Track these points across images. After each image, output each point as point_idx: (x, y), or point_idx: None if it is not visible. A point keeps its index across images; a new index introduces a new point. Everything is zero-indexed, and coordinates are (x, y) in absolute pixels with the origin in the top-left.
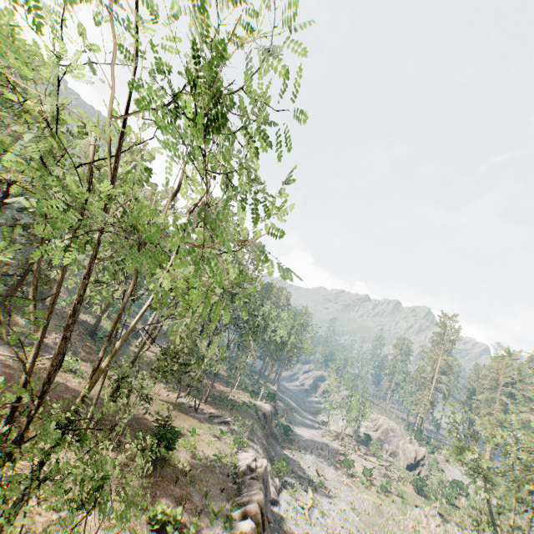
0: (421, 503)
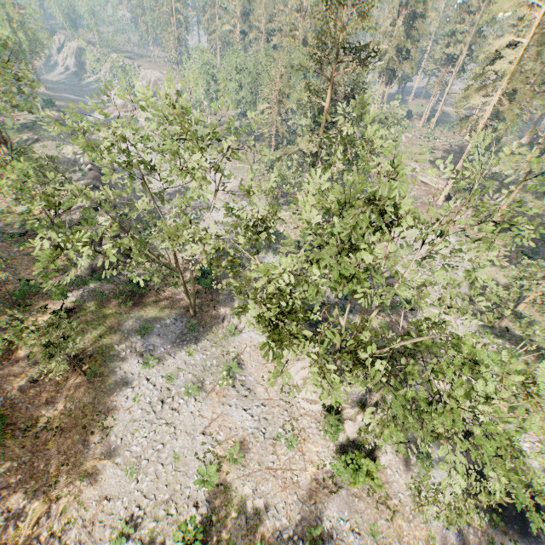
0: None
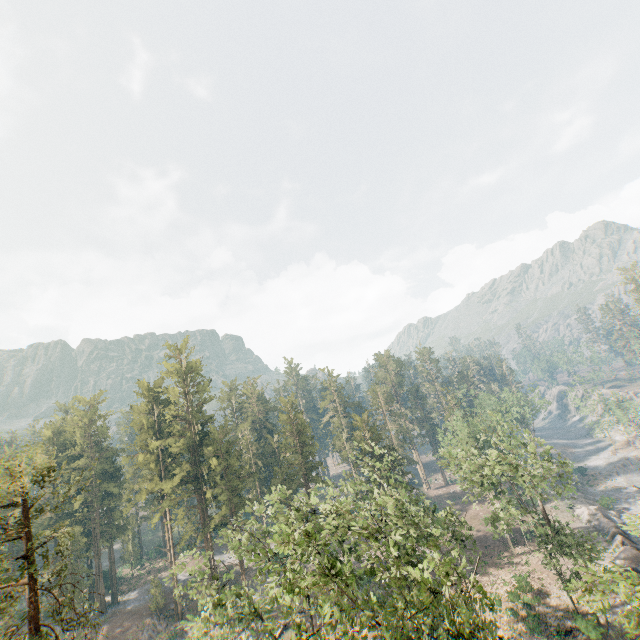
0: None
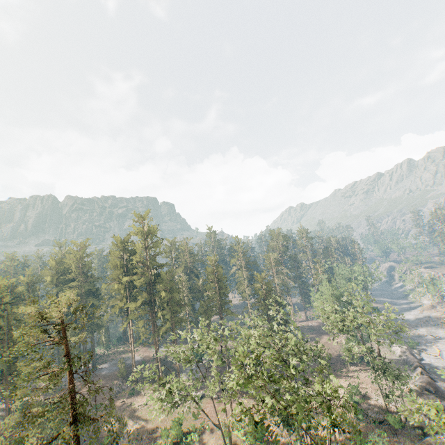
0: None
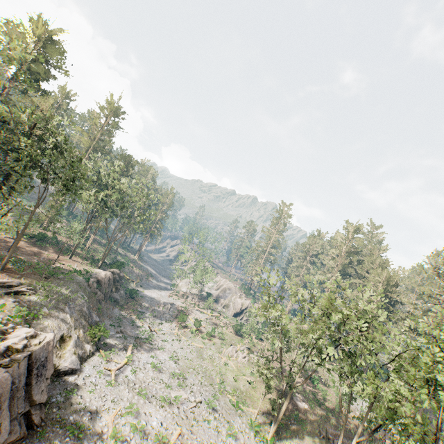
0: (236, 342)
